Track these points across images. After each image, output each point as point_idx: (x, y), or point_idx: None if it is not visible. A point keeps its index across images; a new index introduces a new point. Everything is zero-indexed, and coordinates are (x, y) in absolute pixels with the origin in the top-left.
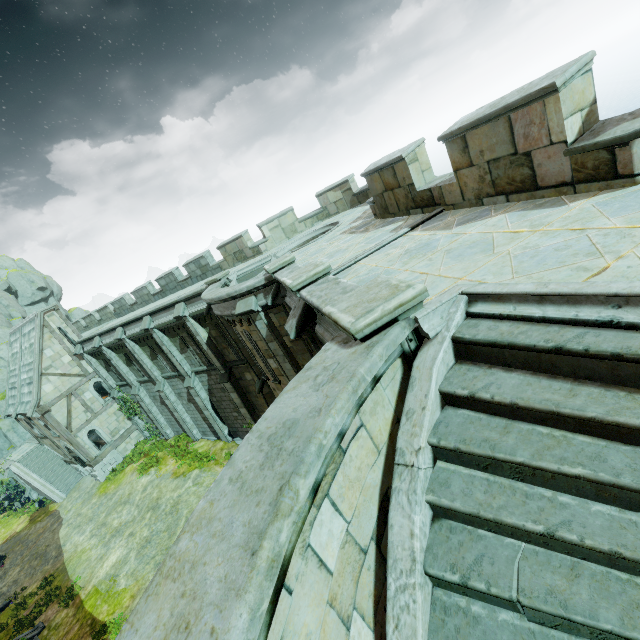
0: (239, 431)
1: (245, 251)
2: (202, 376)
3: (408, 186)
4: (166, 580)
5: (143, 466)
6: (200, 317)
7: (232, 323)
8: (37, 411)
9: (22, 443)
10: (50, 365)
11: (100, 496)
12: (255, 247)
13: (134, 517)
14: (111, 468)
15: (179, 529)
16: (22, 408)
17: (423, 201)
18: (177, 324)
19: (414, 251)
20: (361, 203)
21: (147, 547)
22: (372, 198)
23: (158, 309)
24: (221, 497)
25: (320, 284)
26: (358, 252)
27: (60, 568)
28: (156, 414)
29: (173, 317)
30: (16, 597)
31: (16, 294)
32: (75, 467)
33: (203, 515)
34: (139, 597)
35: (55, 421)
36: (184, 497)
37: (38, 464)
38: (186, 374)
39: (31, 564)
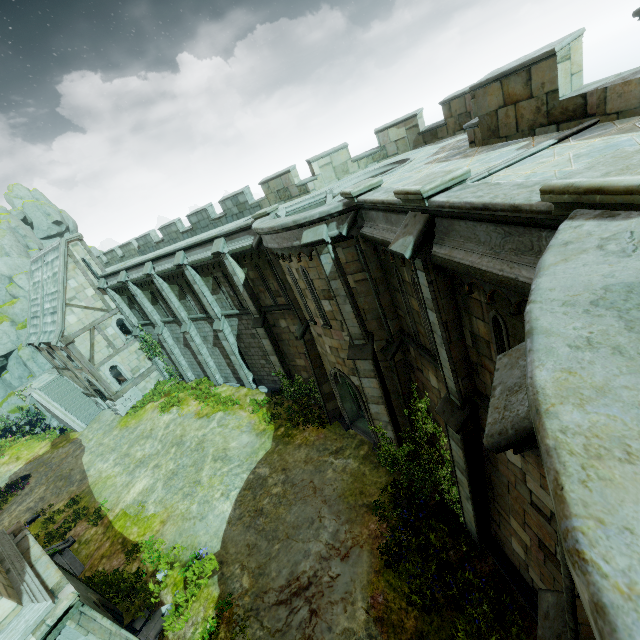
0: (264, 379)
1: (290, 189)
2: (232, 320)
3: (546, 95)
4: (602, 461)
5: (165, 405)
6: (239, 256)
7: (287, 258)
8: (61, 341)
9: (41, 373)
10: (74, 296)
11: (121, 429)
12: (302, 185)
13: (158, 451)
14: (131, 404)
15: (206, 465)
16: (45, 337)
17: (565, 113)
18: (212, 262)
19: (594, 153)
20: (427, 144)
21: (174, 479)
22: (474, 120)
23: (194, 244)
24: (584, 365)
25: (461, 190)
26: (480, 169)
27: (86, 490)
28: (178, 356)
29: (211, 253)
30: (44, 512)
31: (32, 226)
32: (95, 400)
33: (570, 385)
34: (169, 523)
35: (78, 353)
36: (209, 436)
37: (59, 394)
38: (216, 317)
39: (56, 484)
